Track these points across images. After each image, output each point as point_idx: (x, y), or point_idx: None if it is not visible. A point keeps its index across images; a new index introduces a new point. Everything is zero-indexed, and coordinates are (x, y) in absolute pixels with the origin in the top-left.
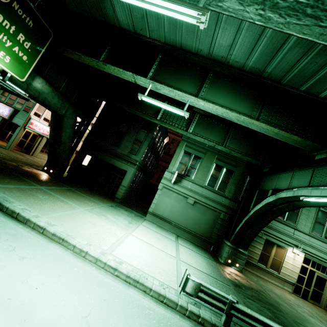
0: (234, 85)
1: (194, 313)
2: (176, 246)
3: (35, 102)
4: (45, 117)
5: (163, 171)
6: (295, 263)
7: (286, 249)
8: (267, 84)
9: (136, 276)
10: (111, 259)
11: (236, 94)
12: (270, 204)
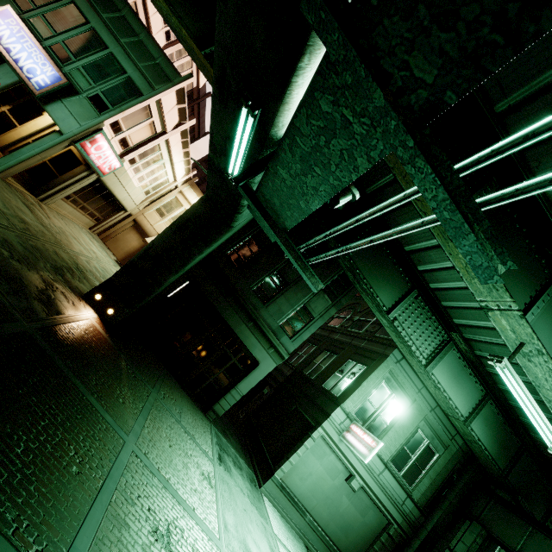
0: None
1: None
2: None
3: (132, 101)
4: (127, 136)
5: None
6: None
7: None
8: None
9: None
10: None
11: None
12: None
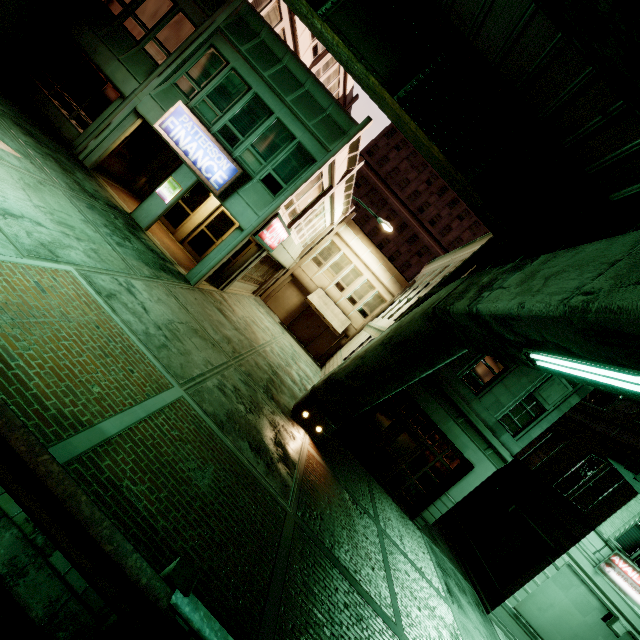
0: None
1: None
2: None
3: (306, 174)
4: (296, 206)
5: None
6: None
7: None
8: None
9: None
10: None
11: None
12: None
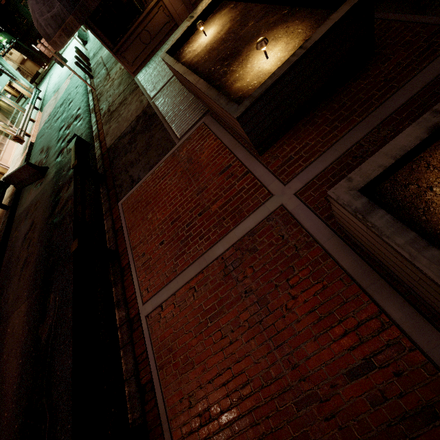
0: None
1: None
2: None
3: None
4: None
5: None
6: None
7: None
8: None
9: None
10: None
11: None
12: None
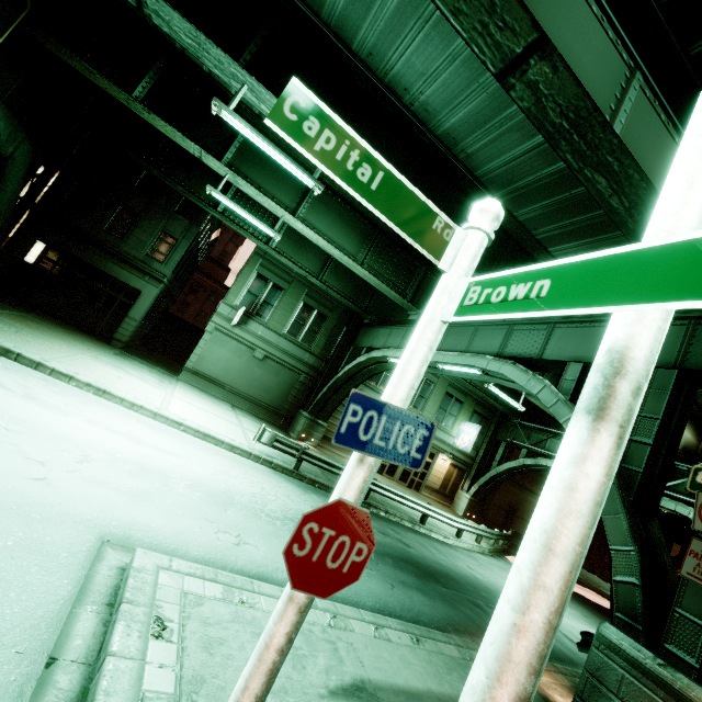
0: (344, 210)
1: (267, 461)
2: (235, 415)
3: None
4: None
5: (194, 291)
6: None
7: None
8: (380, 221)
9: (206, 431)
10: (172, 416)
11: (344, 223)
12: (361, 364)
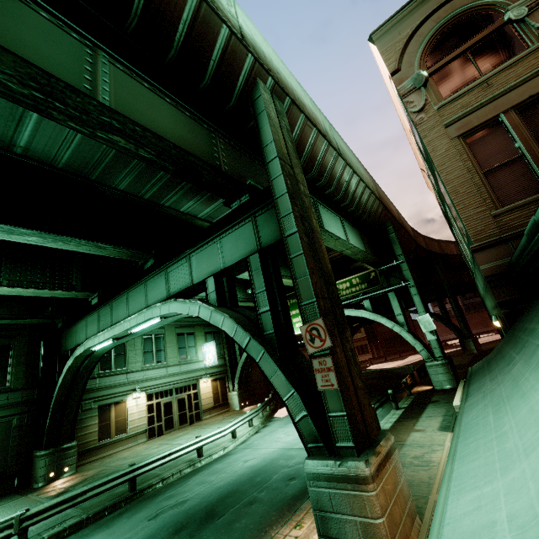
0: None
1: None
2: None
3: None
4: None
5: None
6: (140, 409)
7: (126, 400)
8: None
9: None
10: None
11: None
12: (72, 368)
